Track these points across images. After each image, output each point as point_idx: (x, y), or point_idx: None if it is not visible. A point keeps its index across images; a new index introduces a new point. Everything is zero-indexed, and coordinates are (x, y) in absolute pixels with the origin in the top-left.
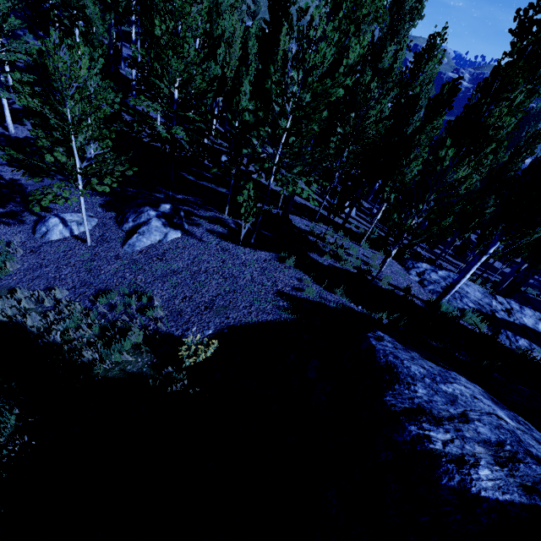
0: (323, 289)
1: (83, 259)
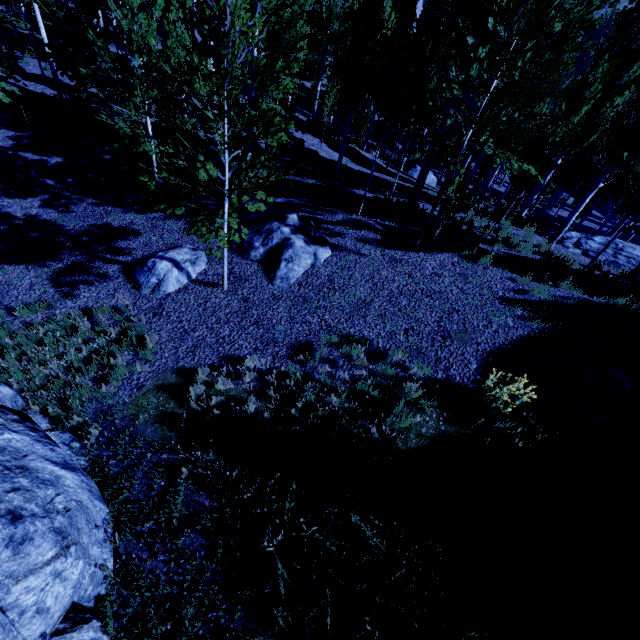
0: (544, 285)
1: (233, 311)
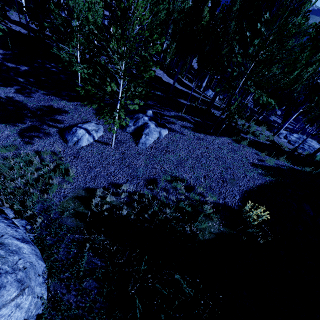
0: (272, 158)
1: (116, 158)
